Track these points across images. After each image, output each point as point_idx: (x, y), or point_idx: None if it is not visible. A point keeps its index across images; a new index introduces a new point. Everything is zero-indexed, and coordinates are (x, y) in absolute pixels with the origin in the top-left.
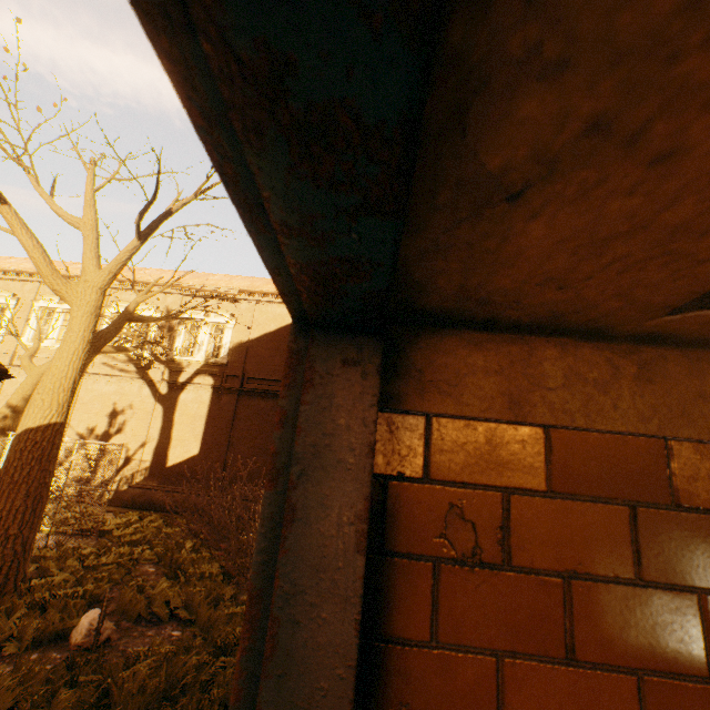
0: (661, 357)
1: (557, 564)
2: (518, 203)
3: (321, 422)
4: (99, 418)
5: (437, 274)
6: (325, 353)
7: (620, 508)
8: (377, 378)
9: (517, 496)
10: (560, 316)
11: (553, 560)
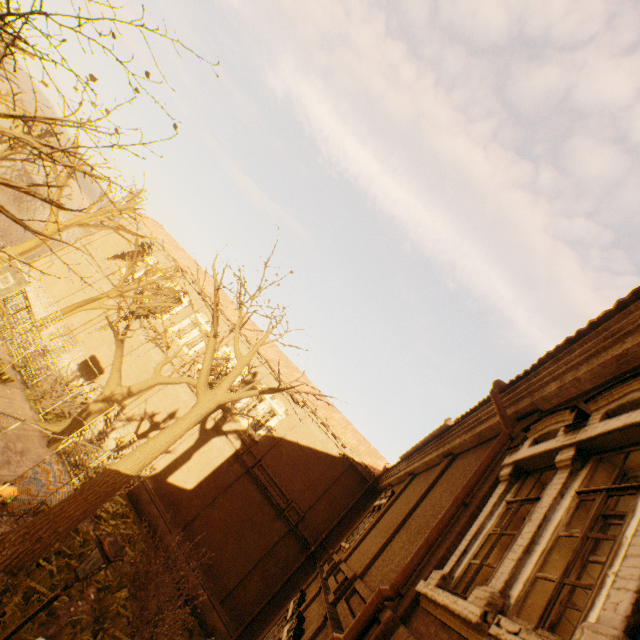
0: None
1: None
2: None
3: None
4: (163, 410)
5: None
6: None
7: None
8: None
9: None
10: None
11: None
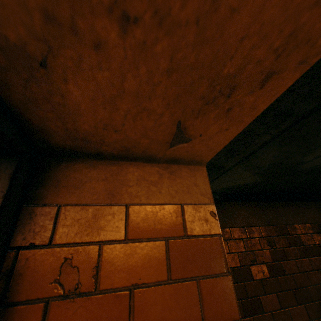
0: (179, 169)
1: (127, 282)
2: (49, 69)
3: None
4: None
5: (45, 120)
6: None
7: (161, 242)
8: (8, 181)
9: (108, 245)
10: (129, 149)
11: (125, 280)
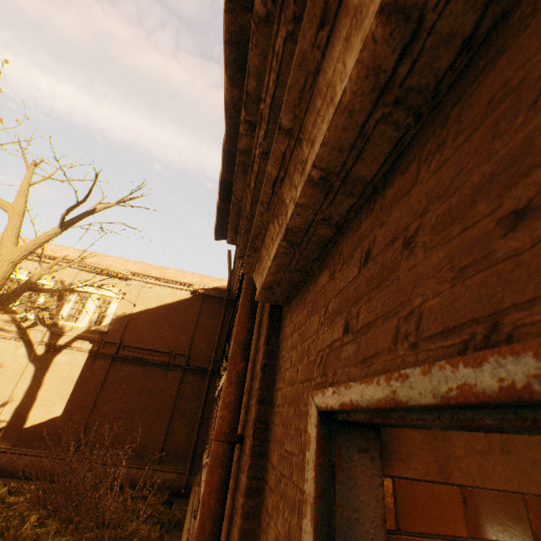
0: (510, 435)
1: None
2: None
3: (350, 498)
4: None
5: None
6: (346, 442)
7: None
8: (380, 462)
9: None
10: None
11: None
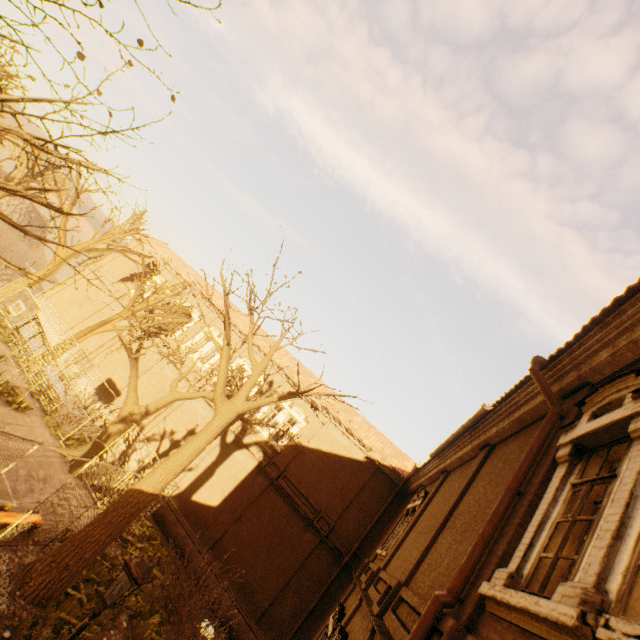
0: None
1: None
2: None
3: None
4: (182, 427)
5: None
6: None
7: None
8: None
9: None
10: None
11: None
